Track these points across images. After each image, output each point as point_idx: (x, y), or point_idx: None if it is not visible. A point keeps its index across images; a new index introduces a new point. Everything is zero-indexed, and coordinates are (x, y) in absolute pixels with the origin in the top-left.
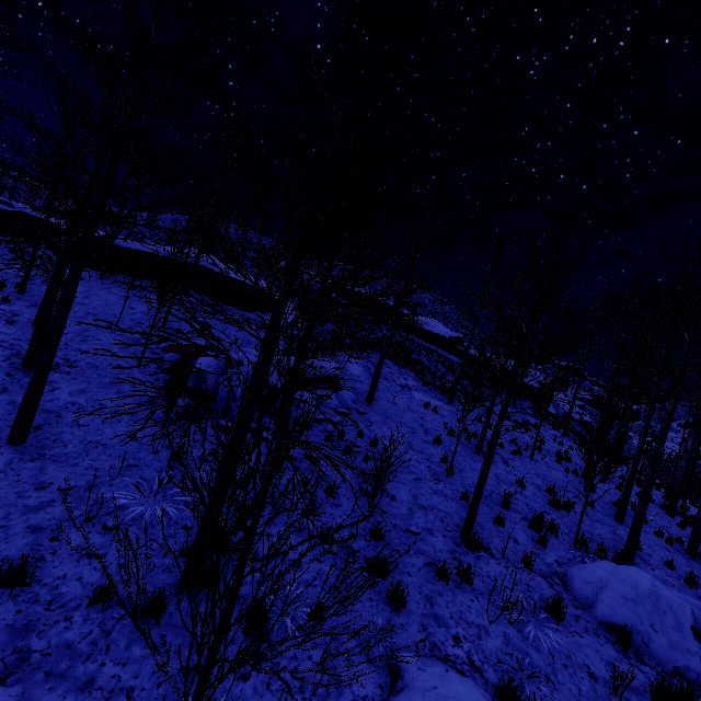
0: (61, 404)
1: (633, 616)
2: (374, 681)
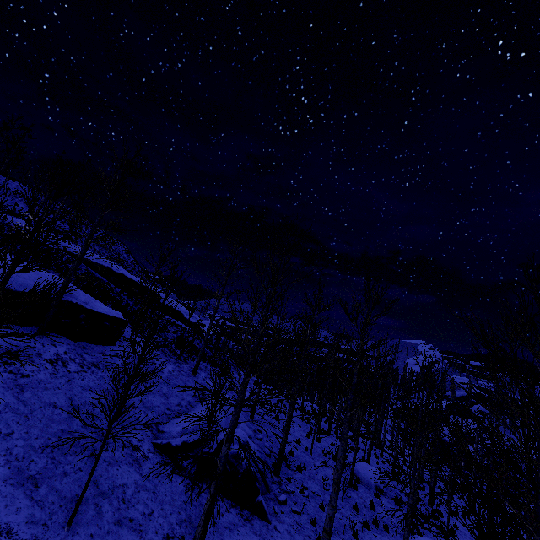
0: None
1: (375, 481)
2: None
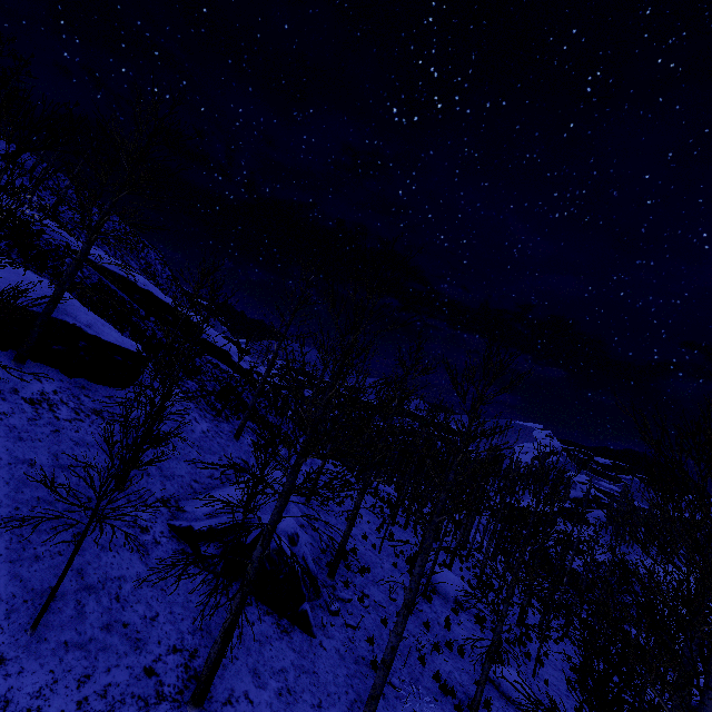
0: (281, 705)
1: (455, 593)
2: (494, 689)
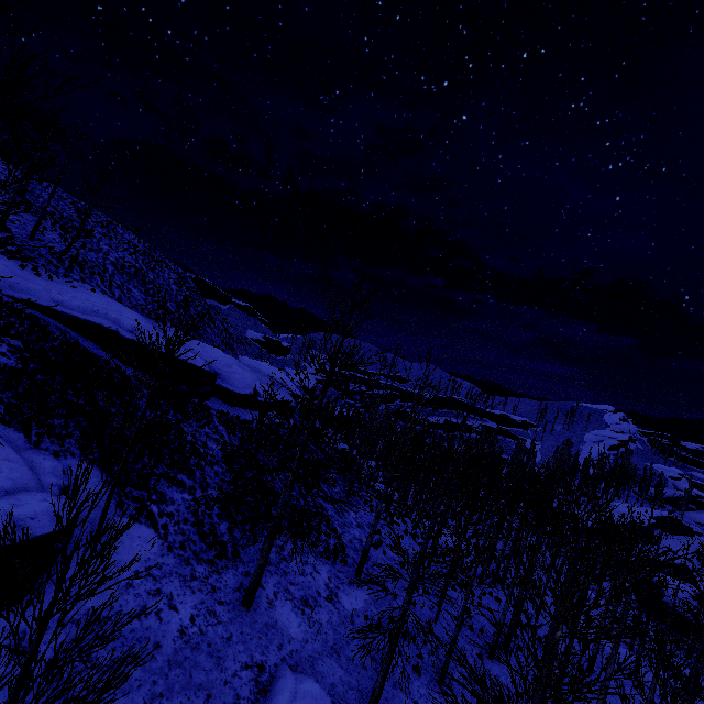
0: None
1: None
2: None
